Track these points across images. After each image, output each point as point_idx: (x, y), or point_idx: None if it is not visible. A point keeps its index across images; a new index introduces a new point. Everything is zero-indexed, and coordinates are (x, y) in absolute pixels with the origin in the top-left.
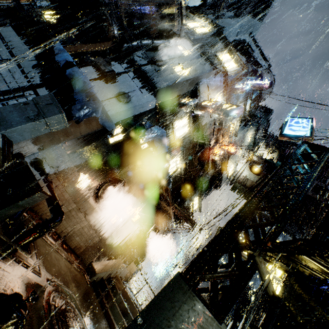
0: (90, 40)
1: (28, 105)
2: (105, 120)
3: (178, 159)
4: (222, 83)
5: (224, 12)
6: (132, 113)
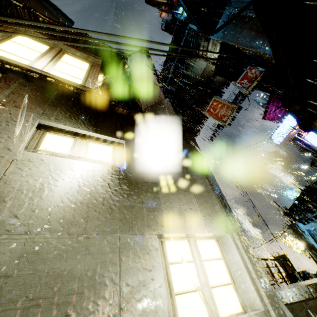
0: None
1: None
2: None
3: None
4: None
5: None
6: None
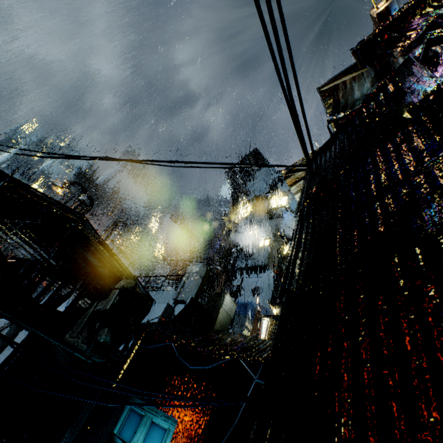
0: (214, 287)
1: (235, 327)
2: (262, 310)
3: None
4: (292, 214)
5: (247, 187)
6: (270, 292)
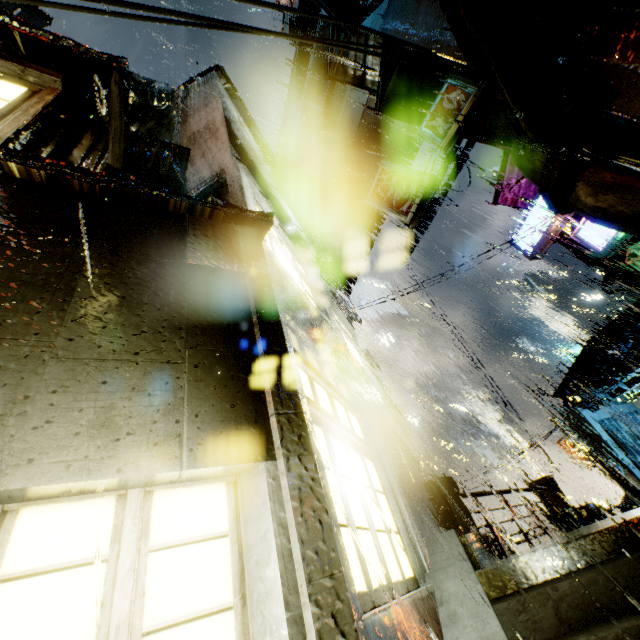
0: None
1: None
2: None
3: None
4: None
5: None
6: None
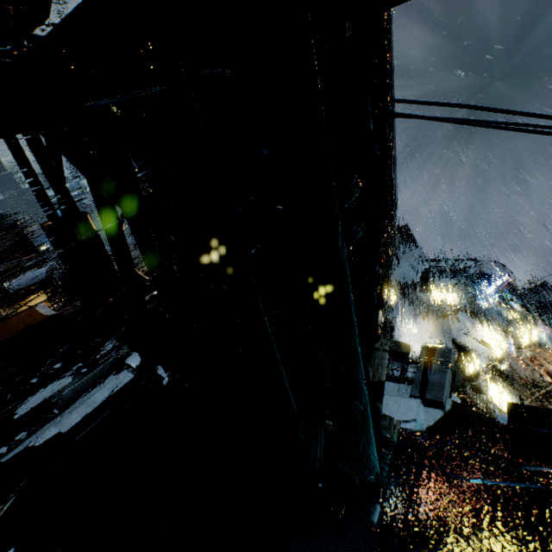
0: None
1: None
2: None
3: None
4: (469, 317)
5: None
6: None
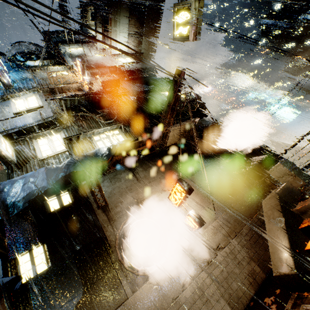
0: None
1: None
2: None
3: (98, 137)
4: None
5: None
6: None
